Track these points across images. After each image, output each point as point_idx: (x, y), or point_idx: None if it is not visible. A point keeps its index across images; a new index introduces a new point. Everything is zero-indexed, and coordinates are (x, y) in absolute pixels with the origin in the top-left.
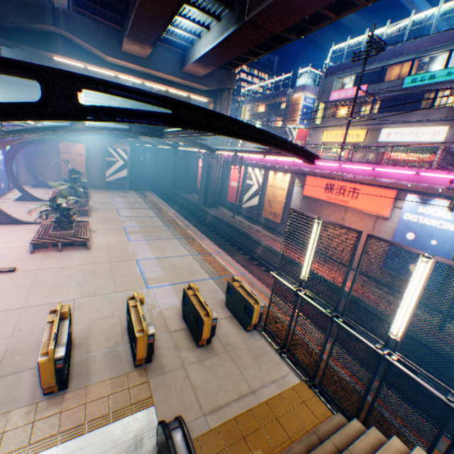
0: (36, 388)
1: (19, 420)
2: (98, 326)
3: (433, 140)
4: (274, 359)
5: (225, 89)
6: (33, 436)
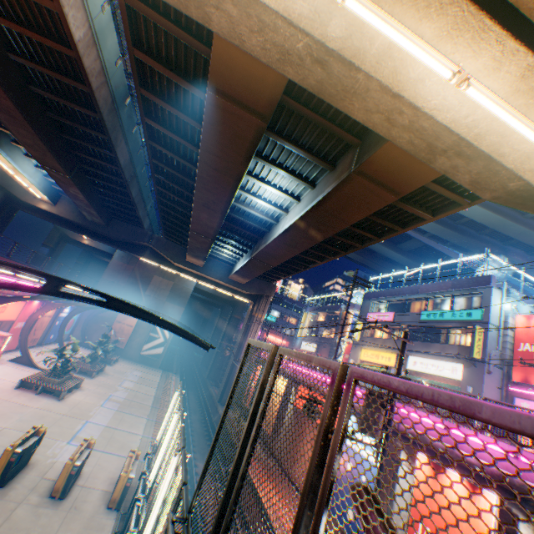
0: None
1: None
2: None
3: (453, 376)
4: None
5: (264, 295)
6: None
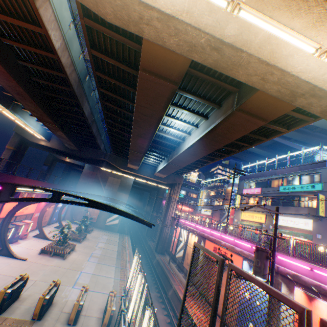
0: None
1: None
2: (34, 295)
3: (306, 228)
4: None
5: (177, 183)
6: None
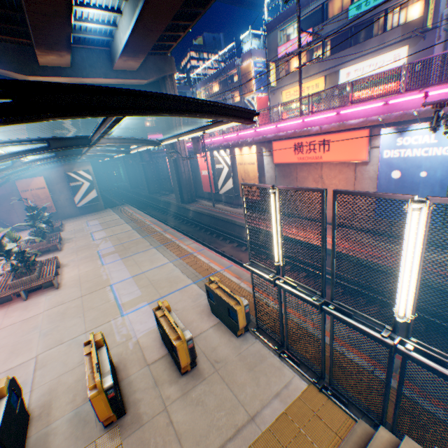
0: None
1: None
2: (62, 384)
3: (396, 66)
4: (273, 364)
5: (167, 77)
6: None
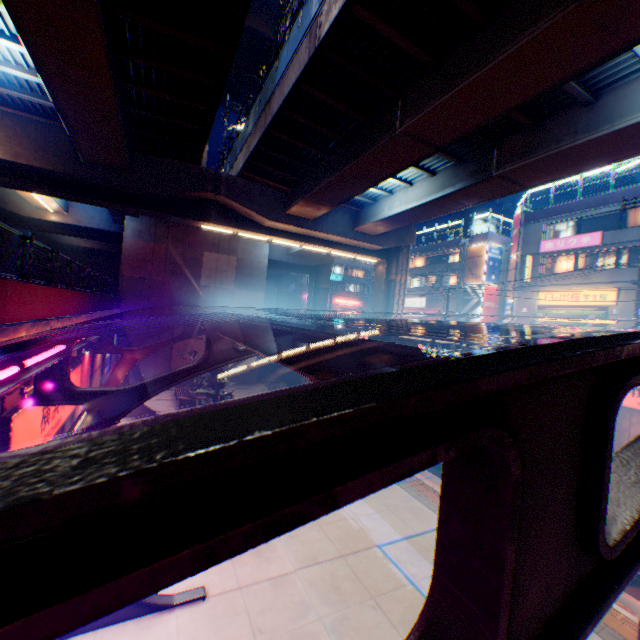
0: None
1: None
2: None
3: None
4: None
5: (403, 247)
6: None
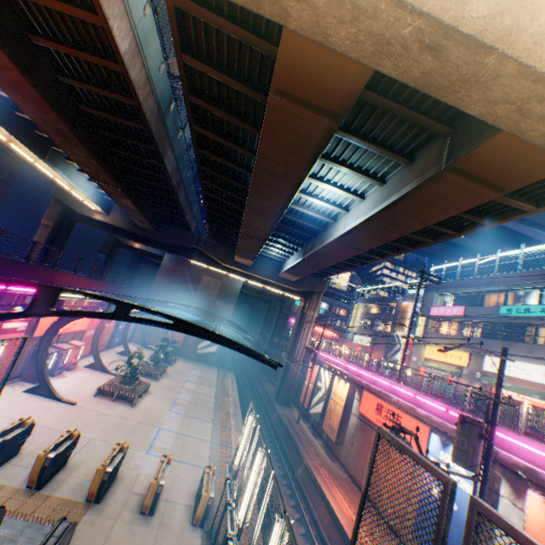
0: (27, 480)
1: (6, 491)
2: (89, 462)
3: (544, 382)
4: None
5: (315, 291)
6: (5, 503)
